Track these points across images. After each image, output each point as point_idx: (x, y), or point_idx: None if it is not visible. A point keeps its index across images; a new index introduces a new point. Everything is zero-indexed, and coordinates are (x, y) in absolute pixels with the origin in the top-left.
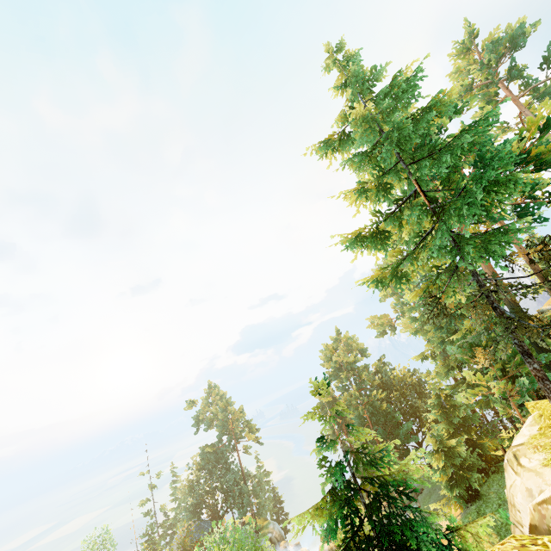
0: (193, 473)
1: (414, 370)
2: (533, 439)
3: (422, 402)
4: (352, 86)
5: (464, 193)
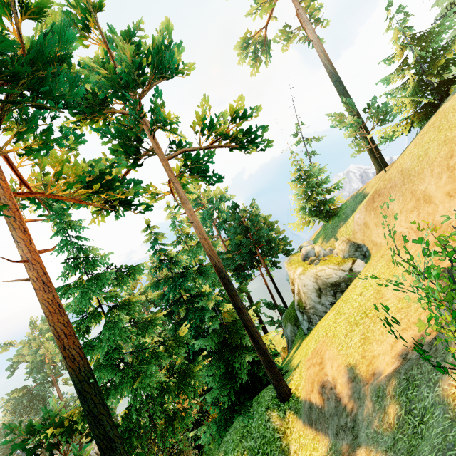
0: (1, 419)
1: None
2: None
3: None
4: None
5: None
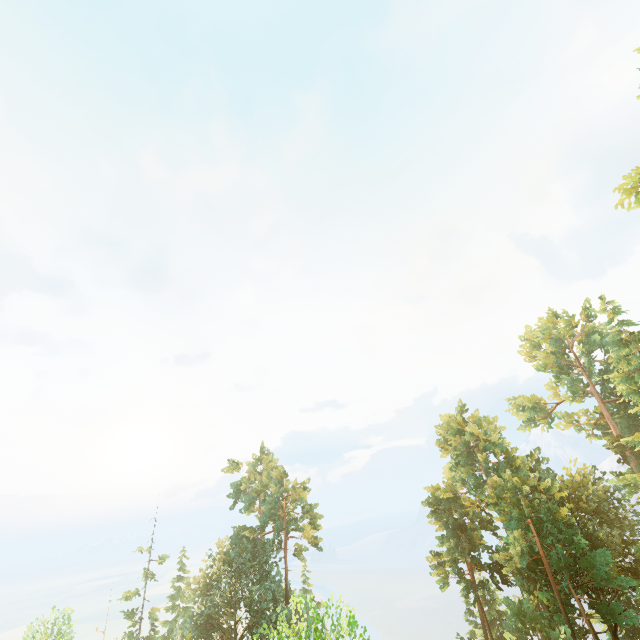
0: (215, 563)
1: (605, 472)
2: None
3: (610, 533)
4: None
5: None
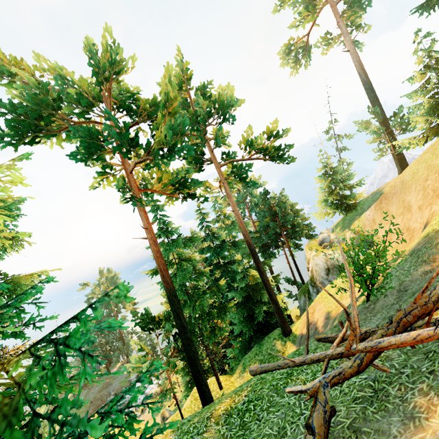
0: None
1: None
2: None
3: None
4: None
5: None
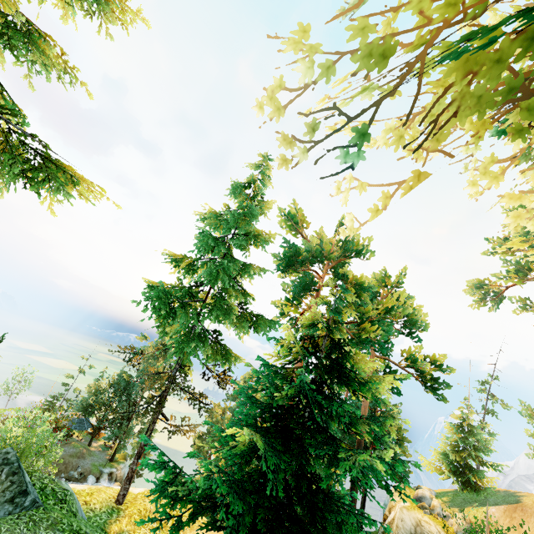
0: (105, 382)
1: None
2: (118, 489)
3: None
4: (231, 189)
5: (230, 307)
